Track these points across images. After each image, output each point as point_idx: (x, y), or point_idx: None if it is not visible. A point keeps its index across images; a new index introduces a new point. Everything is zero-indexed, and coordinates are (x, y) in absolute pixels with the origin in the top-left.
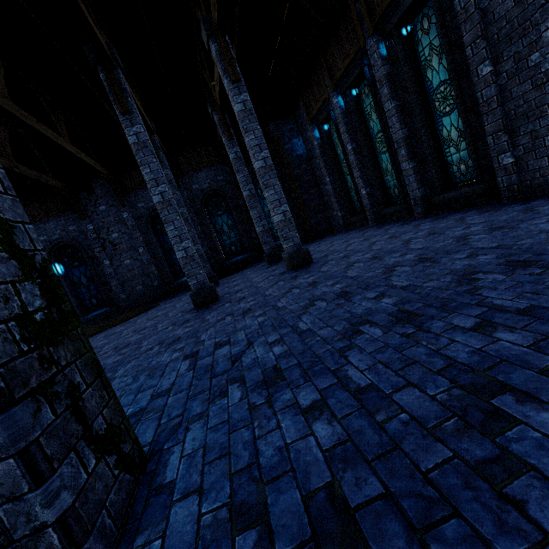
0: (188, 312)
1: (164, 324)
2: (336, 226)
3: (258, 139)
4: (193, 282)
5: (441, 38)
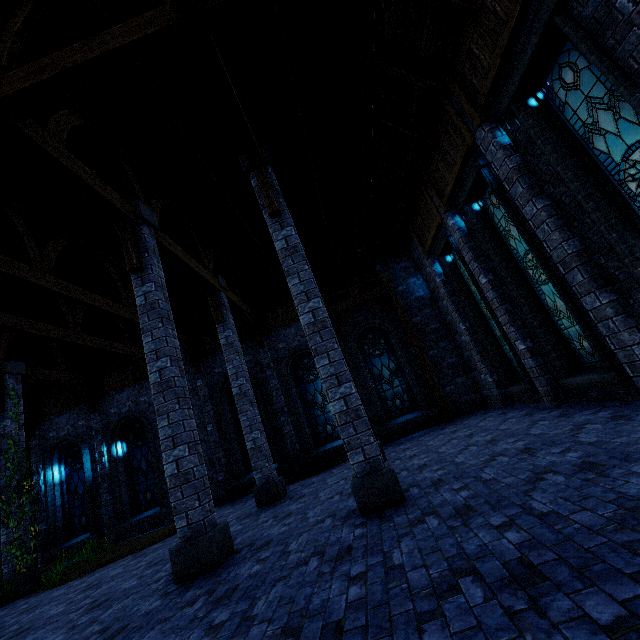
0: (166, 584)
1: (111, 612)
2: (489, 396)
3: (305, 283)
4: (180, 524)
5: (605, 74)
